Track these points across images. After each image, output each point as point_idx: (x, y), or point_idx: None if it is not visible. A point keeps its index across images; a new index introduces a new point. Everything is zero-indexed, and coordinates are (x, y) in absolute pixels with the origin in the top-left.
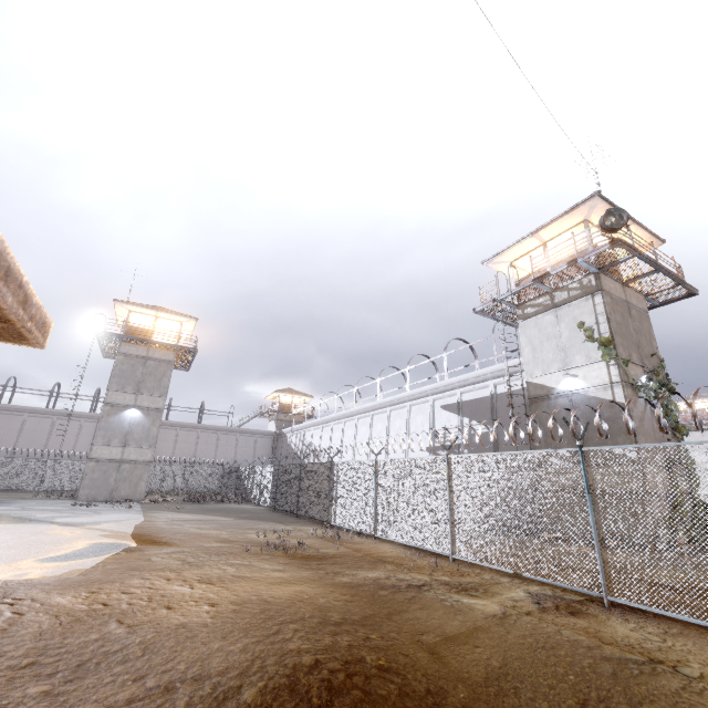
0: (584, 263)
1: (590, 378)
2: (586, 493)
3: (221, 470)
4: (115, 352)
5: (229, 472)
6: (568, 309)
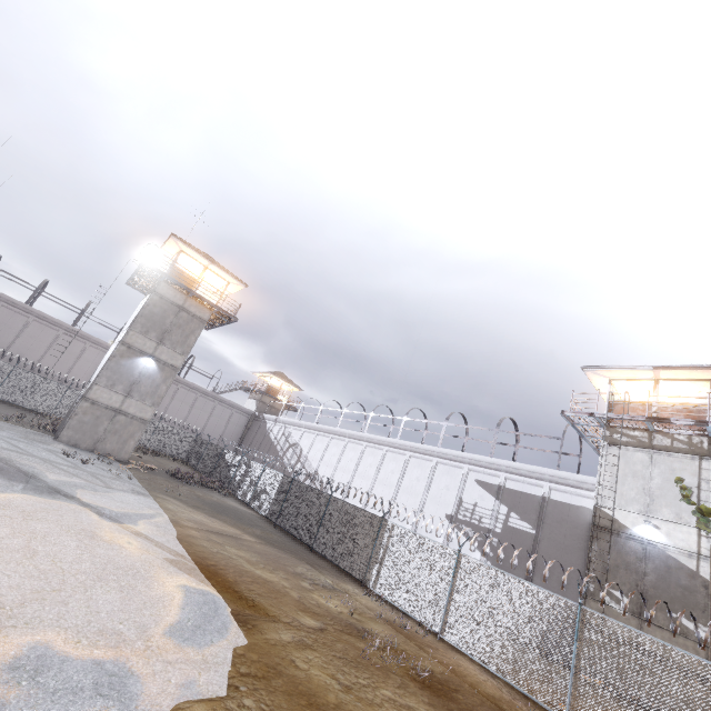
0: (710, 428)
1: (674, 537)
2: None
3: (194, 438)
4: (144, 284)
5: (206, 446)
6: (667, 457)
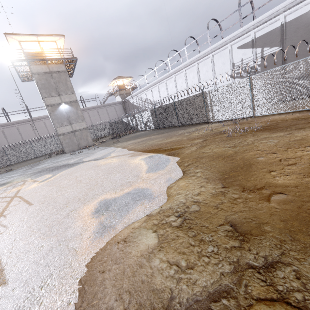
0: None
1: None
2: None
3: (109, 124)
4: (27, 76)
5: (115, 124)
6: None
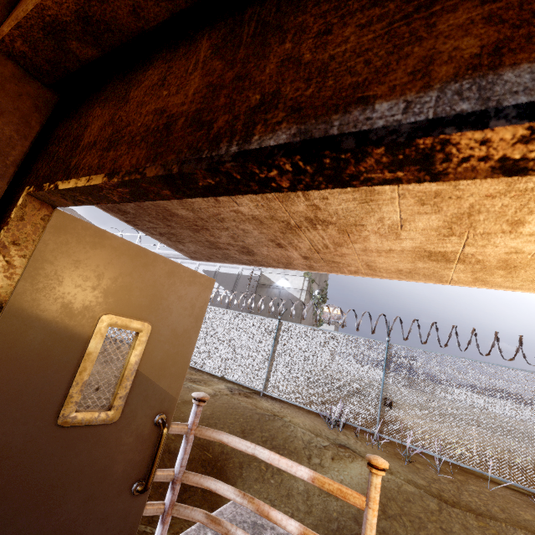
0: None
1: (294, 283)
2: (273, 343)
3: None
4: None
5: None
6: None
